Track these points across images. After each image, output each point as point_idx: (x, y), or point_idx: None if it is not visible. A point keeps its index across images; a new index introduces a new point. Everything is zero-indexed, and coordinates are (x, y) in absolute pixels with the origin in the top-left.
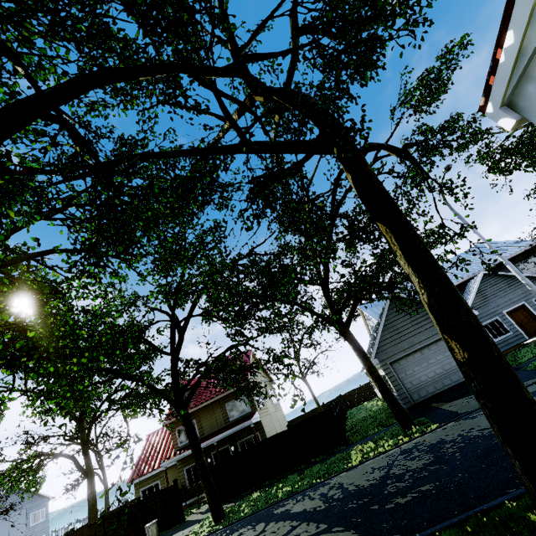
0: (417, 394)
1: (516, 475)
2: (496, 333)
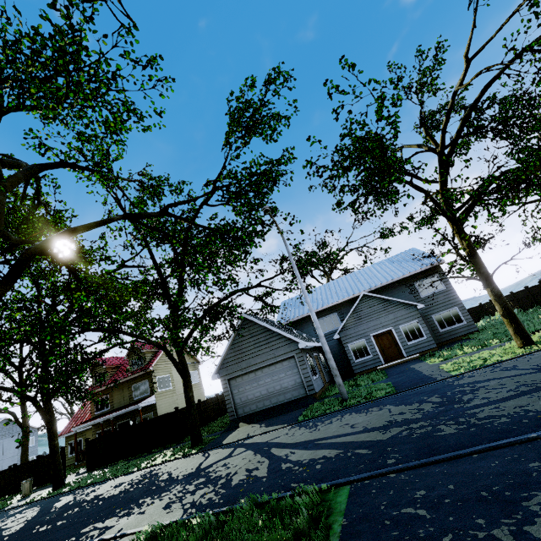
0: (242, 409)
1: (57, 539)
2: (358, 354)
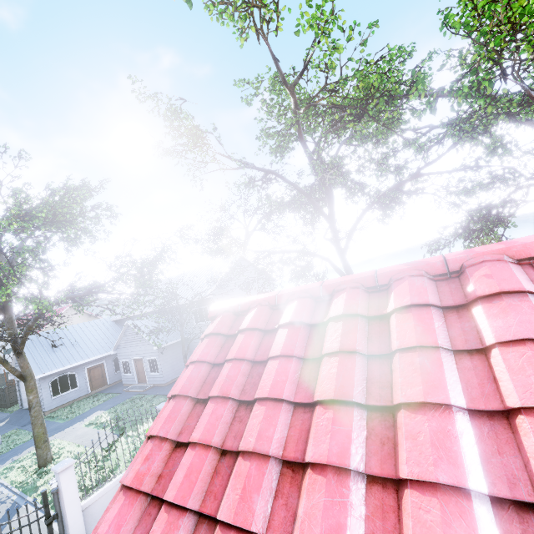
0: (24, 403)
1: None
2: (125, 370)
